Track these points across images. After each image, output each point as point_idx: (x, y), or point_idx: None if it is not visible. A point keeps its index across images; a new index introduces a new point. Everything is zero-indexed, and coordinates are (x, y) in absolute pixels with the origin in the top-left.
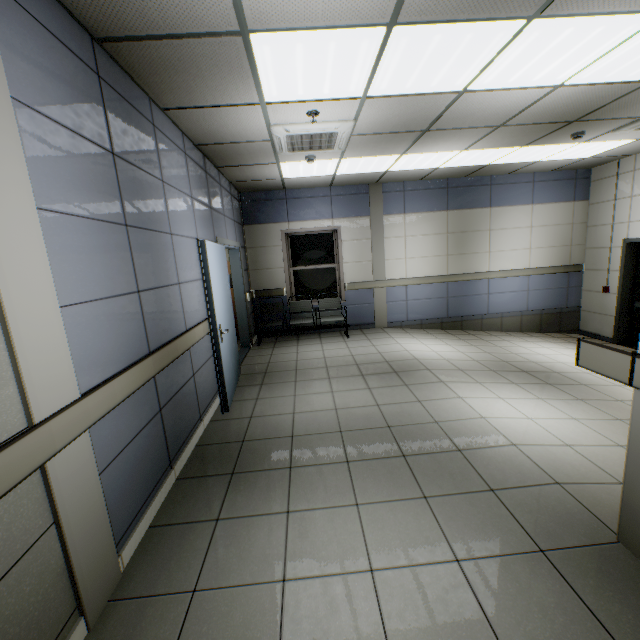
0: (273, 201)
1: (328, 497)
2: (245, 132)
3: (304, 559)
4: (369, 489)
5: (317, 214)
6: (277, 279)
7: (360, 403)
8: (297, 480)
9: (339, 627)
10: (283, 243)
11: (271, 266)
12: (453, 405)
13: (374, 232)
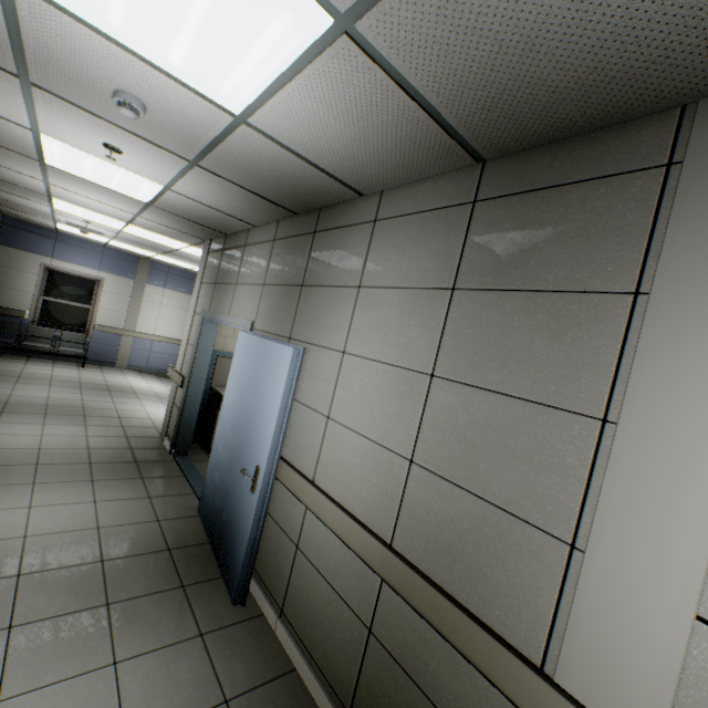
0: (42, 236)
1: (27, 421)
2: (33, 206)
3: (5, 432)
4: (55, 421)
5: (85, 262)
6: (22, 302)
7: (70, 398)
8: (7, 416)
9: (20, 442)
10: (41, 273)
11: (19, 288)
12: (135, 406)
13: (135, 293)
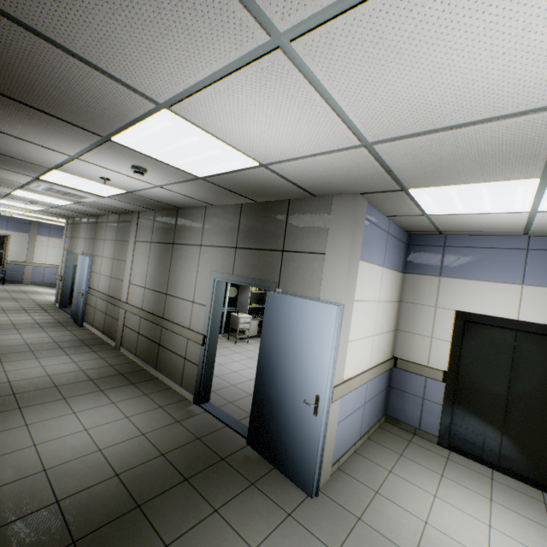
0: None
1: None
2: None
3: None
4: (3, 301)
5: None
6: None
7: (5, 295)
8: None
9: None
10: None
11: None
12: (40, 297)
13: (31, 241)
